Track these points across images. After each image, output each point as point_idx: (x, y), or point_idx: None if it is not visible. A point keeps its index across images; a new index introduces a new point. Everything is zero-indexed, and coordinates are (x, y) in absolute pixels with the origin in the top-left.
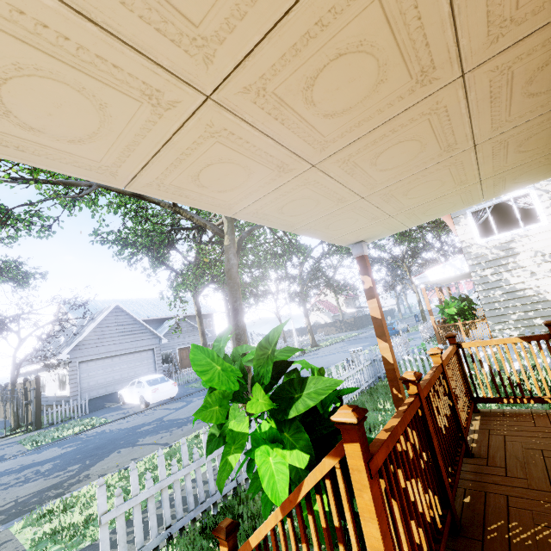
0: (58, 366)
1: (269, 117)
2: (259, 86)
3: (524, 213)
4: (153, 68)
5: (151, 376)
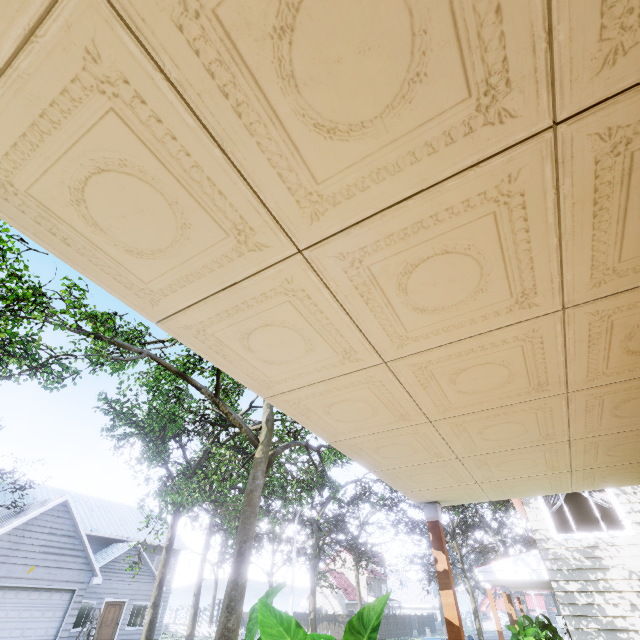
0: None
1: (418, 382)
2: (423, 365)
3: (601, 510)
4: (363, 341)
5: None
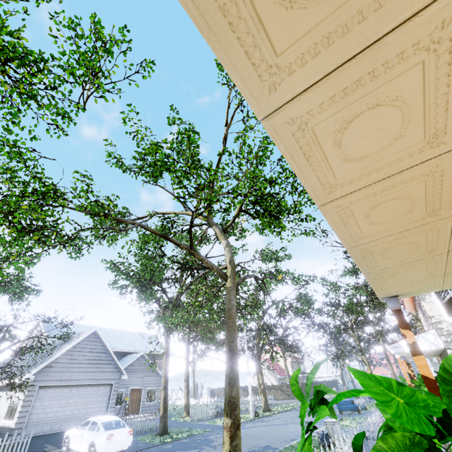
0: (20, 387)
1: None
2: None
3: None
4: None
5: (107, 417)
